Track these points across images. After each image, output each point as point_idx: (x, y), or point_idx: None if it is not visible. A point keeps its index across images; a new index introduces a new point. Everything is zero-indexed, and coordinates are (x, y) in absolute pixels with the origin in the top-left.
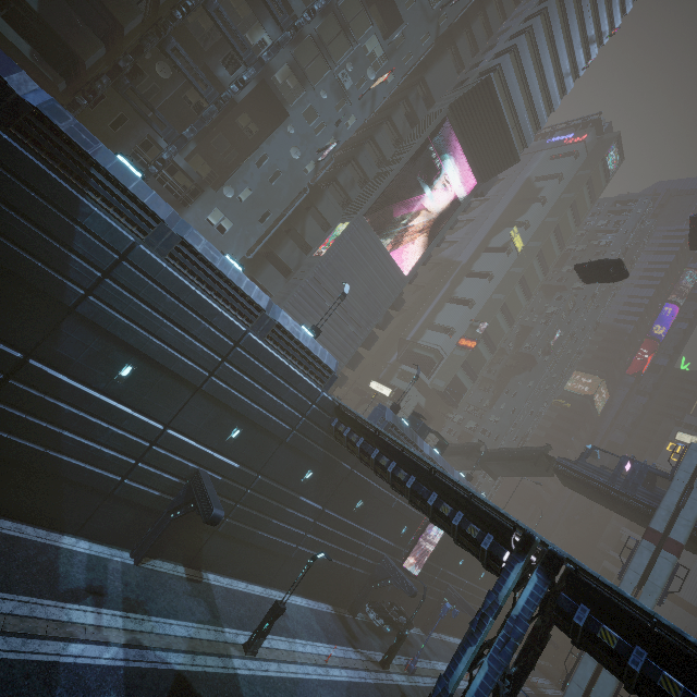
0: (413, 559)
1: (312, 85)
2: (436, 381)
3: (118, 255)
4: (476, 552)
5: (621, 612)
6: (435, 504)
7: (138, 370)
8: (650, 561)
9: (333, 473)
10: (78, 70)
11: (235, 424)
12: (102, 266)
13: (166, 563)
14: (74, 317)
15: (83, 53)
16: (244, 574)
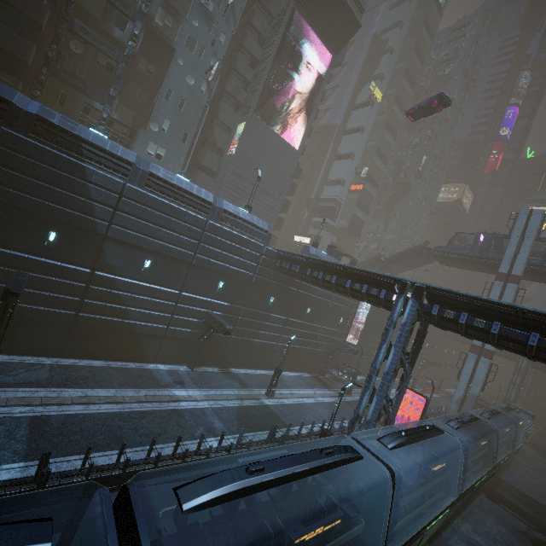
0: (351, 336)
1: (184, 18)
2: (340, 222)
3: (117, 195)
4: (378, 302)
5: (453, 300)
6: (350, 286)
7: (154, 262)
8: (501, 292)
9: (287, 295)
10: (23, 69)
11: (219, 280)
12: (112, 204)
13: (207, 368)
14: (108, 240)
15: (24, 57)
16: (252, 365)
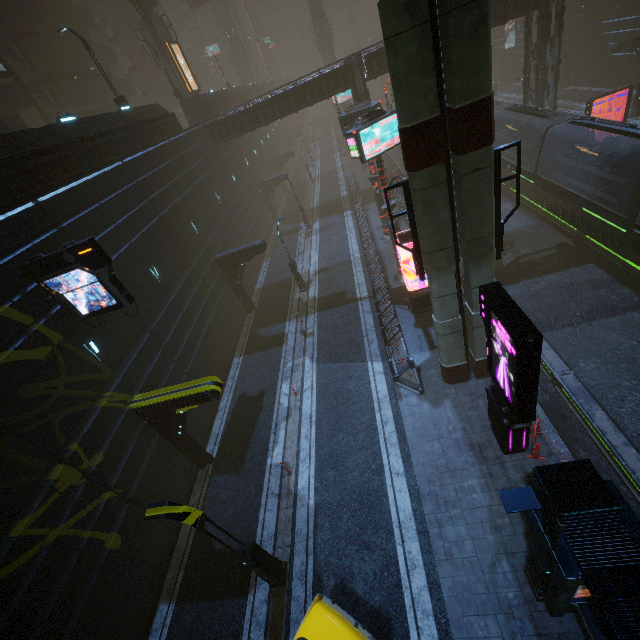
0: None
1: None
2: None
3: None
4: None
5: None
6: None
7: None
8: None
9: None
10: None
11: None
12: None
13: None
14: None
15: None
16: None
